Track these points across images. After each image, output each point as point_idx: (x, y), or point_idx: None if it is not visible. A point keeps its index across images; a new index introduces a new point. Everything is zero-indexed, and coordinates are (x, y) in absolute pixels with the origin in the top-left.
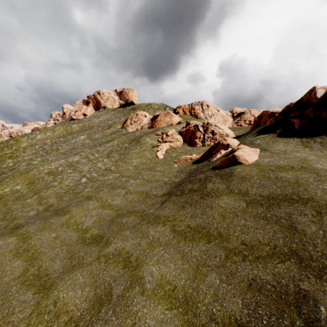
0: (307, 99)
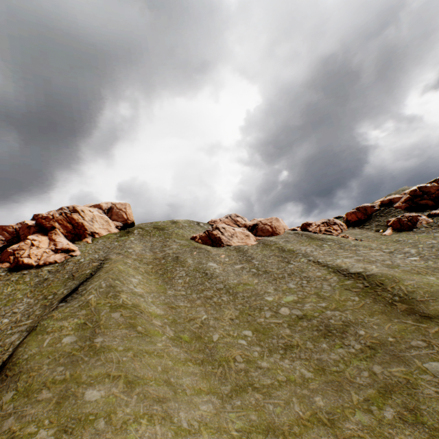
0: (413, 194)
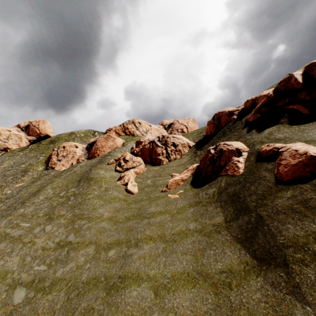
0: (284, 87)
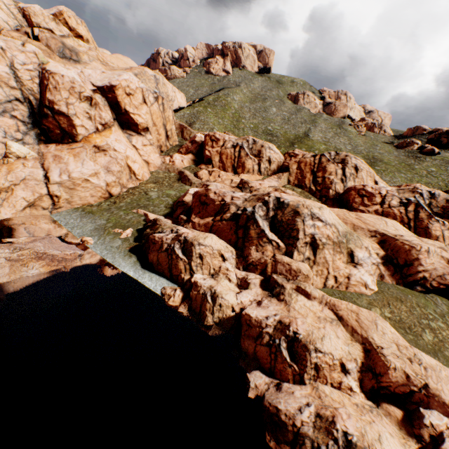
0: None
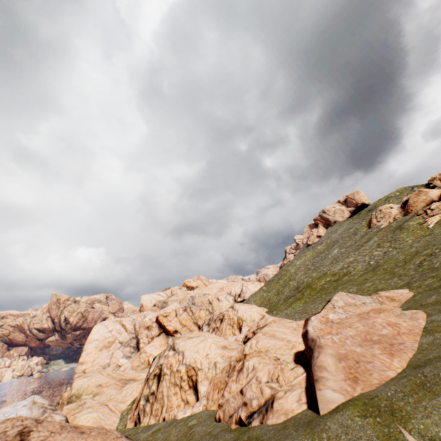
0: None
